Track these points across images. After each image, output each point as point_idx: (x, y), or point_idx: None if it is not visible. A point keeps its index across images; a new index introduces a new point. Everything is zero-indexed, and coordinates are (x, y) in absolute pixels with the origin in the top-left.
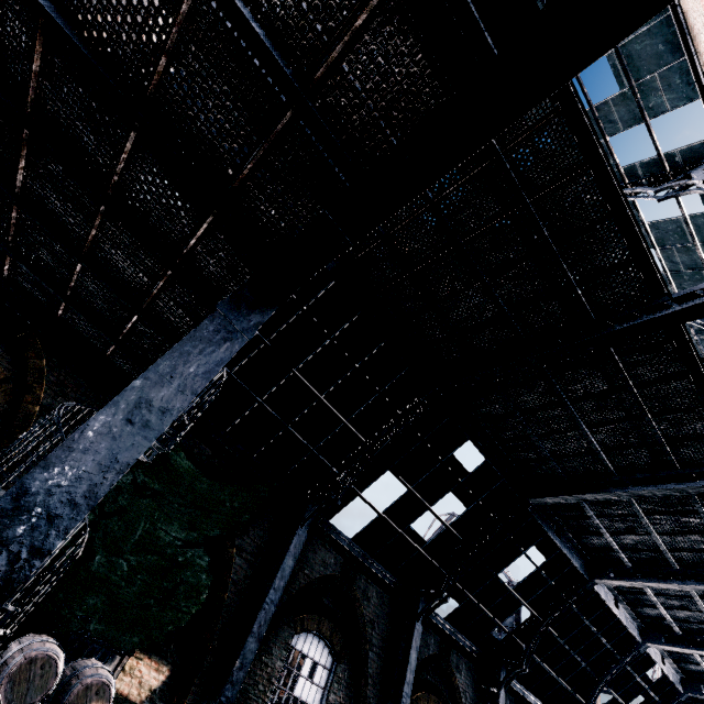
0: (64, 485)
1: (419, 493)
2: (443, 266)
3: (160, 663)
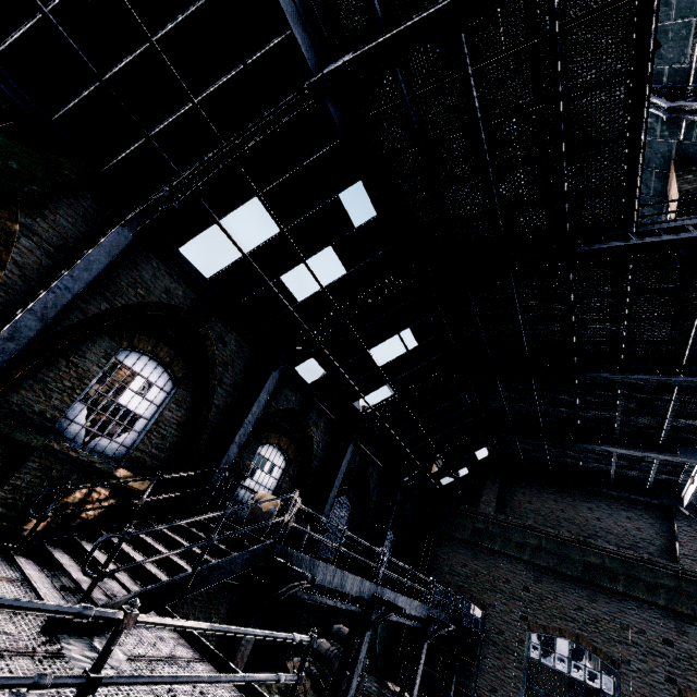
0: None
1: (294, 239)
2: None
3: None
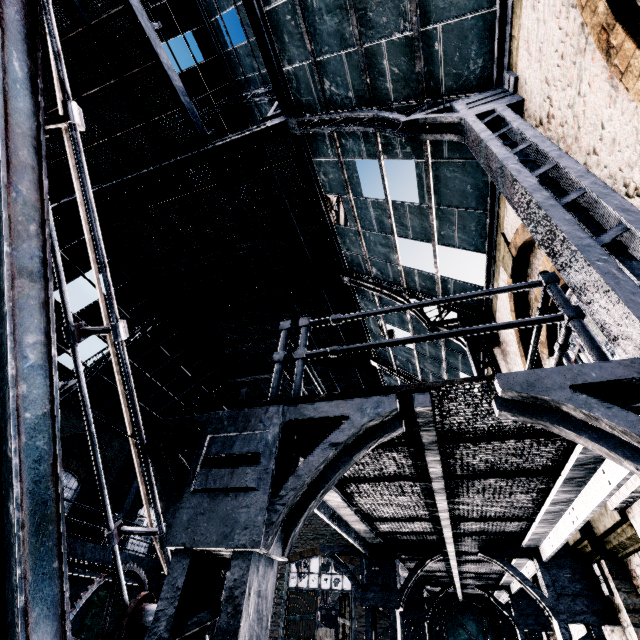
0: None
1: None
2: None
3: None
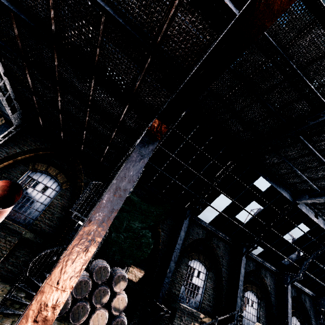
0: (100, 218)
1: (238, 202)
2: (237, 95)
3: (140, 269)
